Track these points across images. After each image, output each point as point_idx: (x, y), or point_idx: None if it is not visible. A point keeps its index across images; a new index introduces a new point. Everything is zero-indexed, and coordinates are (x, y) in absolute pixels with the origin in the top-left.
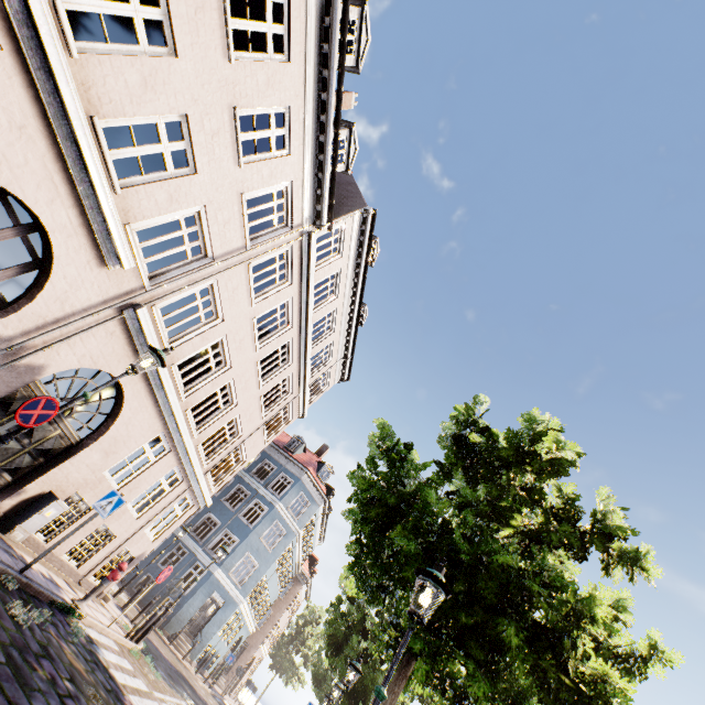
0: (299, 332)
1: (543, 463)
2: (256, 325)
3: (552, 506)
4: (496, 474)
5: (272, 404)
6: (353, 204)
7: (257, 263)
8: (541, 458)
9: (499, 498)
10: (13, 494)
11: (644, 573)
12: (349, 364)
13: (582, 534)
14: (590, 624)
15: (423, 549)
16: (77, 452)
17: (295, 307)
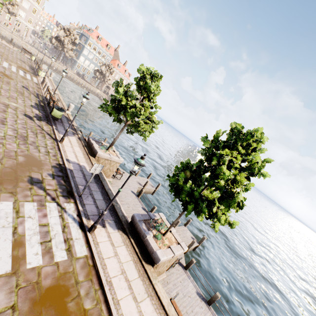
0: None
1: None
2: None
3: None
4: None
5: (19, 0)
6: None
7: None
8: None
9: None
10: None
11: None
12: None
13: None
14: None
15: None
16: None
17: None
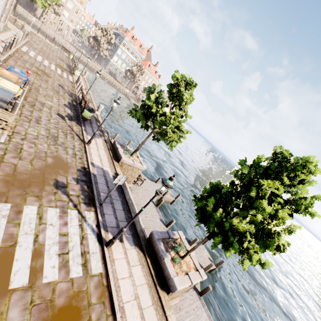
0: None
1: None
2: None
3: None
4: None
5: (65, 1)
6: None
7: None
8: None
9: None
10: (36, 13)
11: None
12: None
13: None
14: None
15: None
16: (38, 8)
17: None
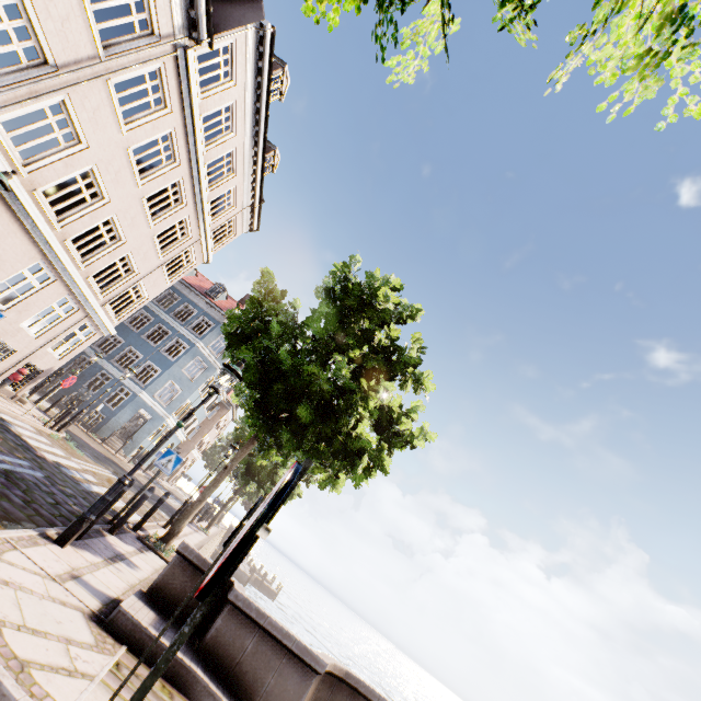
0: (190, 171)
1: (374, 311)
2: (132, 157)
3: (383, 345)
4: (346, 319)
5: (170, 246)
6: (247, 13)
7: (120, 80)
8: (376, 309)
9: (342, 336)
10: None
11: (425, 388)
12: (258, 213)
13: (391, 363)
14: (363, 410)
15: (263, 363)
16: None
17: (181, 142)
